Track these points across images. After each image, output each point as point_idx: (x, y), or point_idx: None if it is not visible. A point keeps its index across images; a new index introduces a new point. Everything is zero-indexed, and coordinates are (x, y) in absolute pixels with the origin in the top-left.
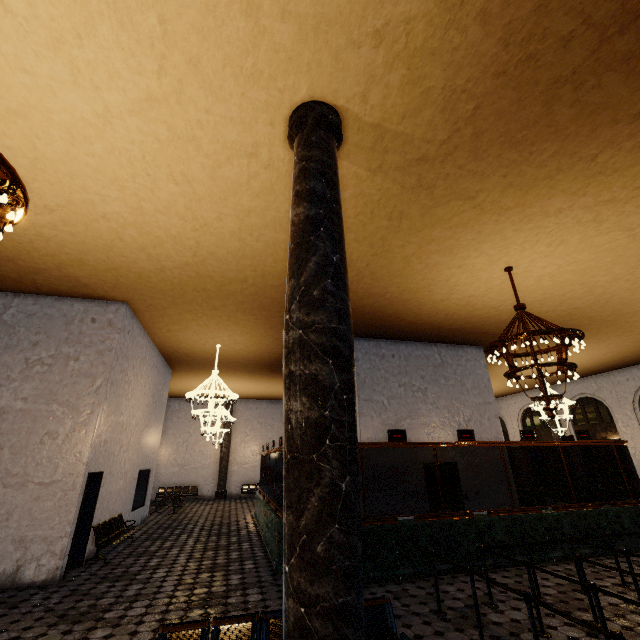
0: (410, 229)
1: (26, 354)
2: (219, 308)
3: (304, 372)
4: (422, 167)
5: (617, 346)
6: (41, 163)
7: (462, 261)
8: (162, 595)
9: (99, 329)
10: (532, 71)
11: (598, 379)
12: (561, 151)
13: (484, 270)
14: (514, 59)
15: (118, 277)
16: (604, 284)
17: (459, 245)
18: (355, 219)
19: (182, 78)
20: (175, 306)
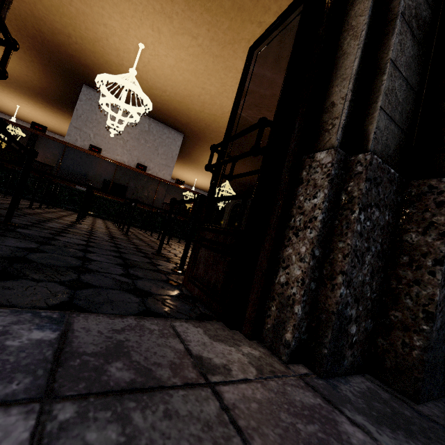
0: None
1: None
2: None
3: None
4: None
5: None
6: None
7: (102, 19)
8: None
9: None
10: None
11: None
12: None
13: (126, 39)
14: None
15: None
16: (216, 95)
17: None
18: None
19: None
20: None
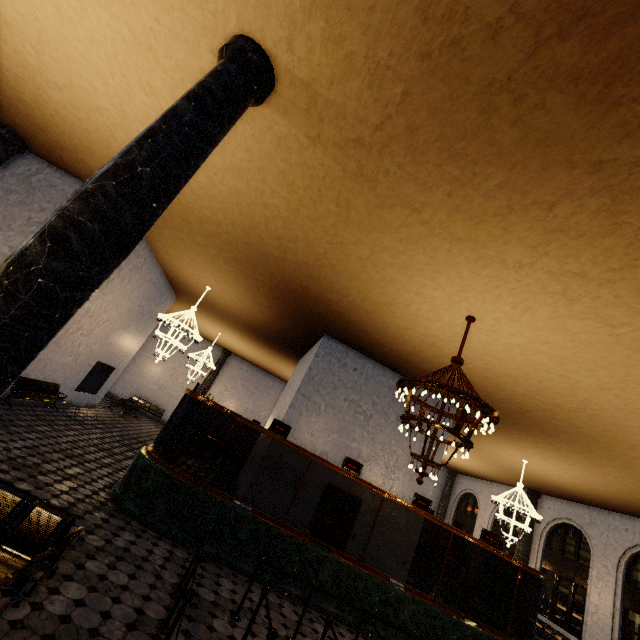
0: (360, 225)
1: (32, 214)
2: (203, 246)
3: (23, 243)
4: (360, 152)
5: (617, 481)
6: (45, 37)
7: (420, 288)
8: (3, 445)
9: None
10: (460, 62)
11: (595, 513)
12: (510, 184)
13: (445, 309)
14: (437, 40)
15: None
16: (588, 388)
17: (413, 266)
18: (305, 192)
19: None
20: (168, 229)
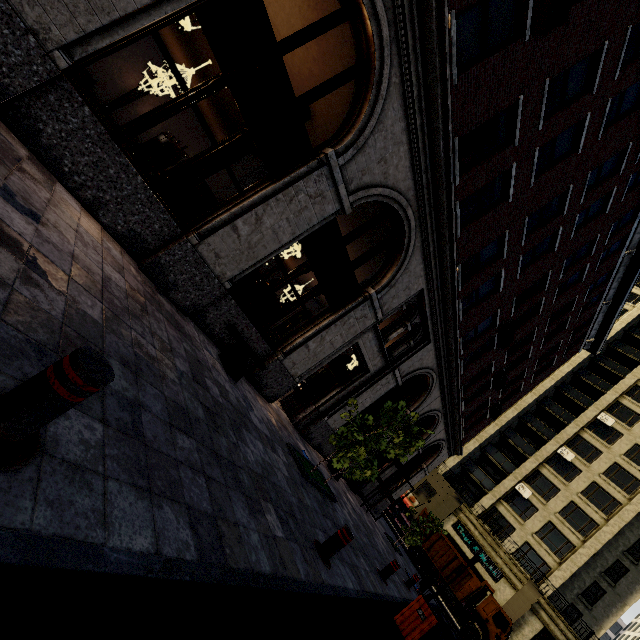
0: None
1: None
2: None
3: None
4: None
5: None
6: None
7: None
8: None
9: None
10: None
11: None
12: None
13: None
14: None
15: None
16: None
17: None
18: None
19: None
20: None
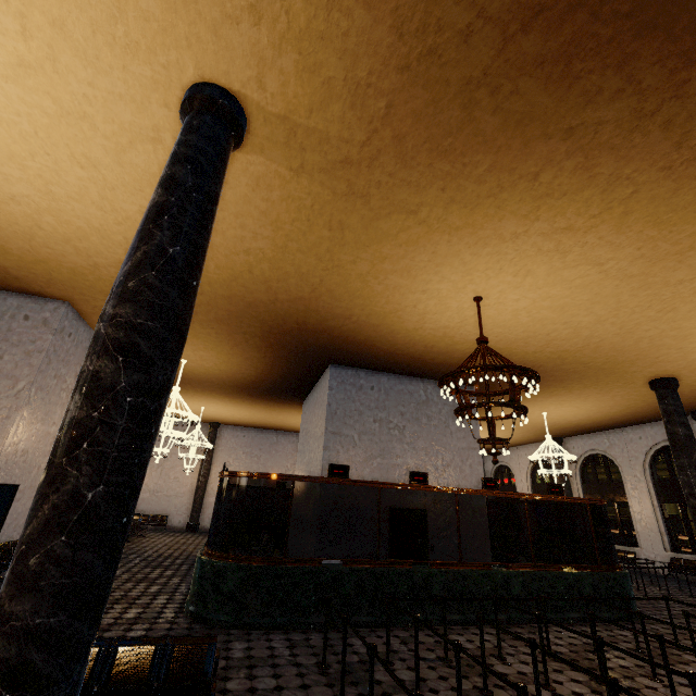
0: (356, 243)
1: None
2: None
3: (88, 368)
4: (349, 171)
5: (623, 399)
6: None
7: (425, 285)
8: None
9: (31, 328)
10: (438, 68)
11: (611, 435)
12: (497, 166)
13: (452, 298)
14: (414, 52)
15: (50, 271)
16: (589, 326)
17: (416, 266)
18: (292, 226)
19: (51, 43)
20: None
